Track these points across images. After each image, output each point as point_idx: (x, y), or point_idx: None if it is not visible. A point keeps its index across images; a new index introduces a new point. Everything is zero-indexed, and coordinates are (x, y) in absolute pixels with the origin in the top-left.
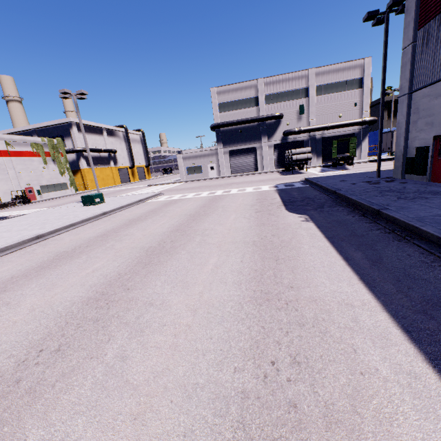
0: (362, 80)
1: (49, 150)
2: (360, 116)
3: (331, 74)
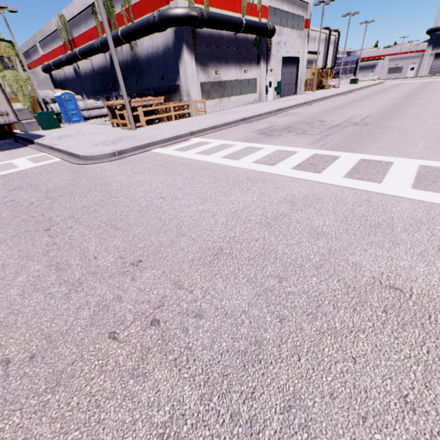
0: None
1: None
2: None
3: None
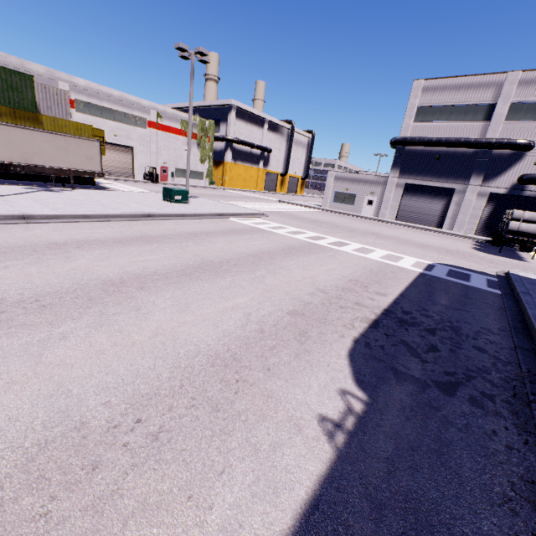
0: None
1: (198, 132)
2: None
3: None
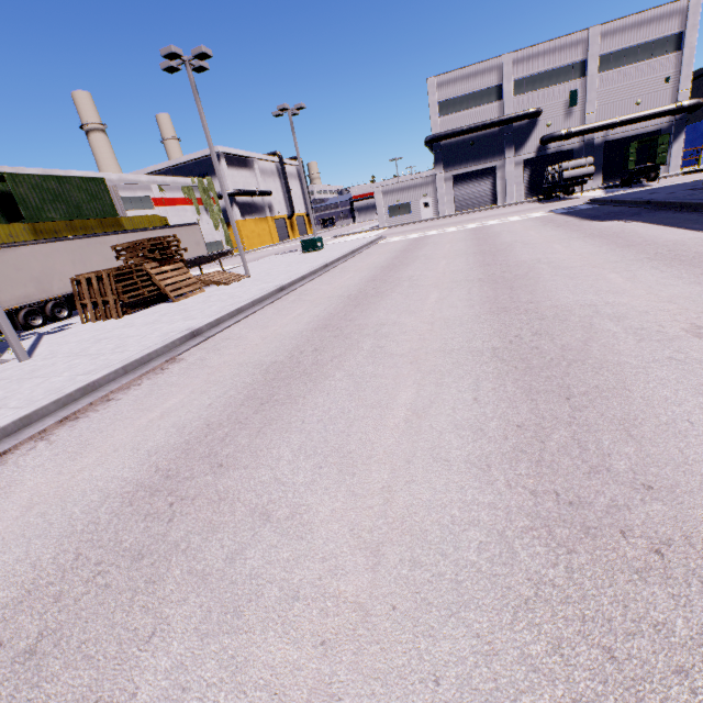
0: (682, 37)
1: (201, 195)
2: (673, 99)
3: (628, 31)
